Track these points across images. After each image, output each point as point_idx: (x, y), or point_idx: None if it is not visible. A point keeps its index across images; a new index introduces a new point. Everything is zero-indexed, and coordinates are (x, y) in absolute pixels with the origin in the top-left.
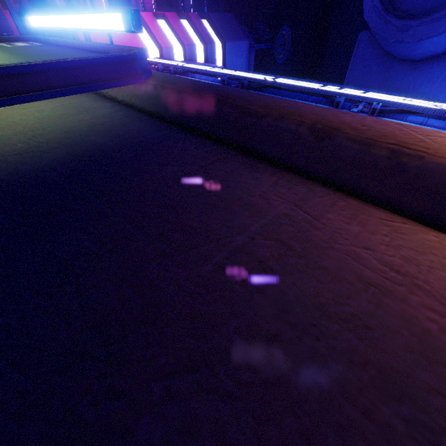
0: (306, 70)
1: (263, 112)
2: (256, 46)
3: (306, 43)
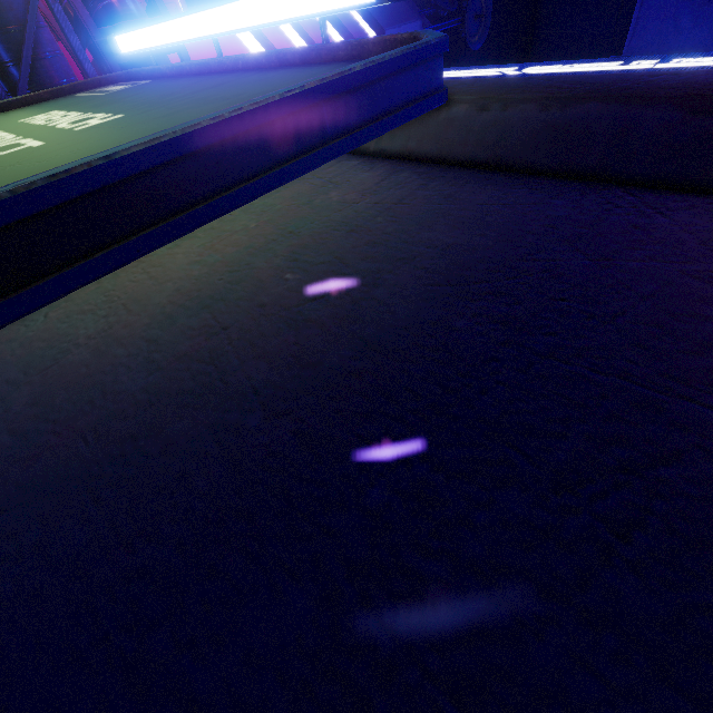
0: (513, 55)
1: None
2: (434, 28)
3: (509, 7)
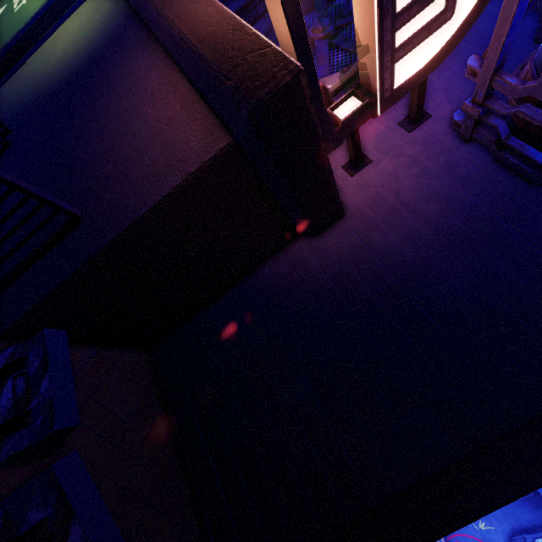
0: None
1: None
2: None
3: None
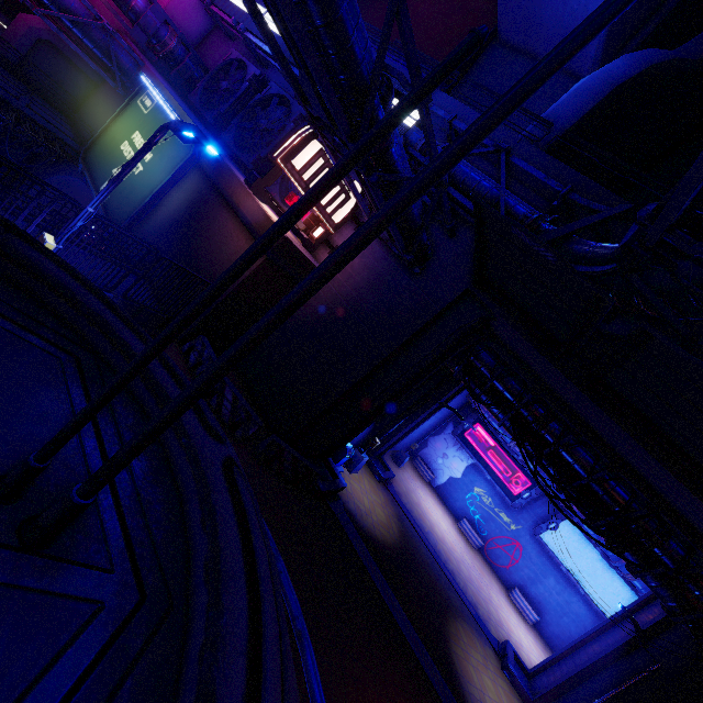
0: None
1: (224, 187)
2: None
3: None
